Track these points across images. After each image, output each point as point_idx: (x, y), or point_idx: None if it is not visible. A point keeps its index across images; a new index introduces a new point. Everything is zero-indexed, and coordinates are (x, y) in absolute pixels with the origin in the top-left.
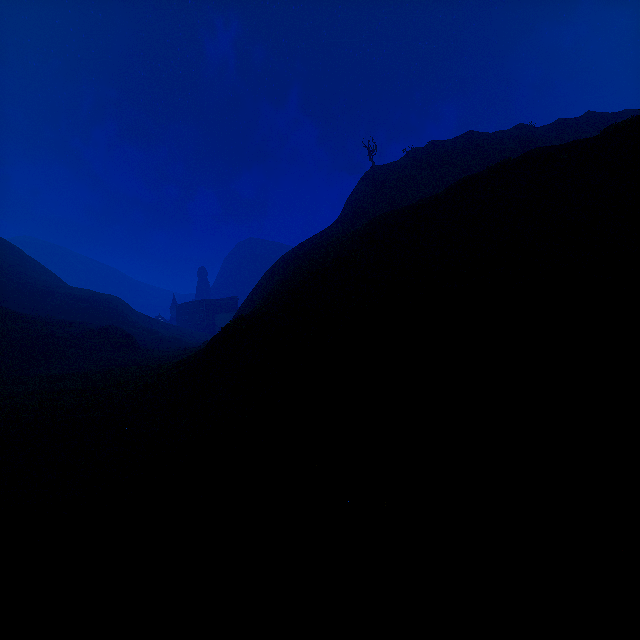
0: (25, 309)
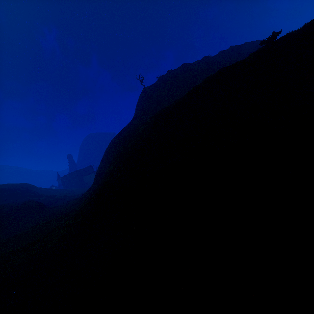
0: None
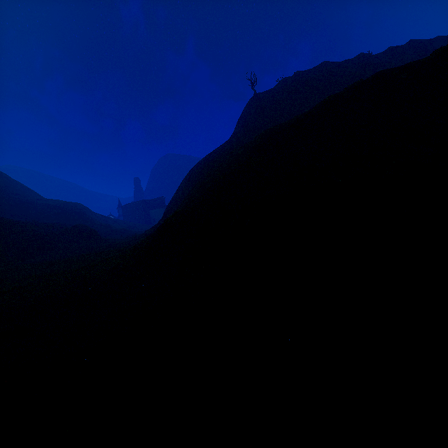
0: (17, 217)
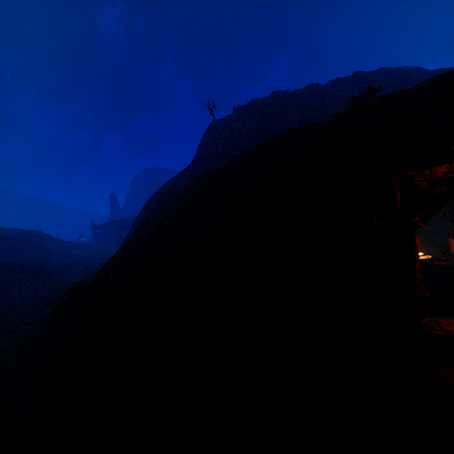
0: None
